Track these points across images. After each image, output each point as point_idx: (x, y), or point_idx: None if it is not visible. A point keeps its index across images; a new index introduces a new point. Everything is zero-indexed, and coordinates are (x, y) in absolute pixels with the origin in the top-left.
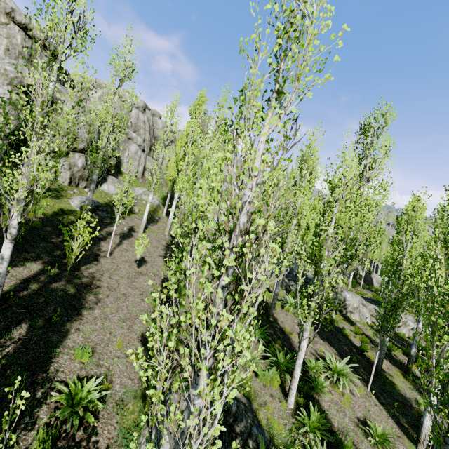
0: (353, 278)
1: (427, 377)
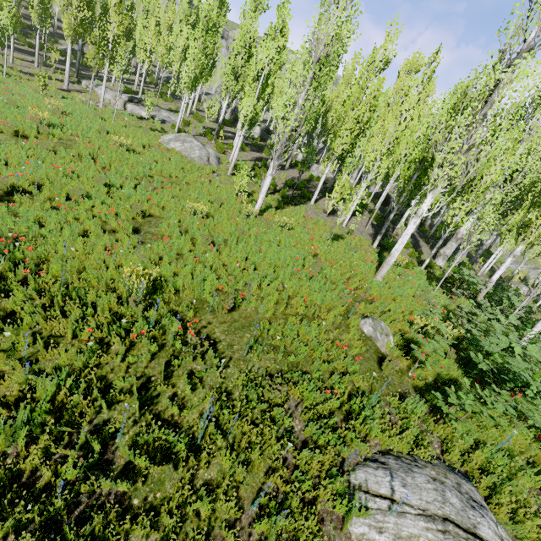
0: None
1: None
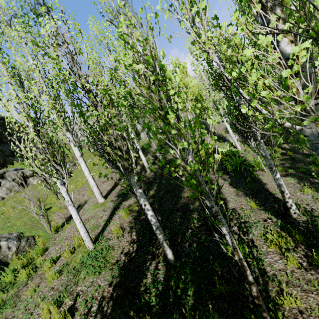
0: None
1: None
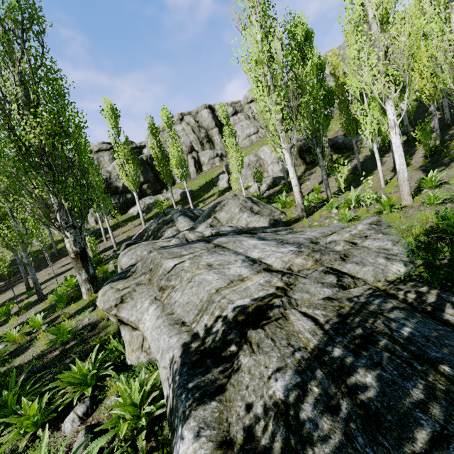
0: None
1: None
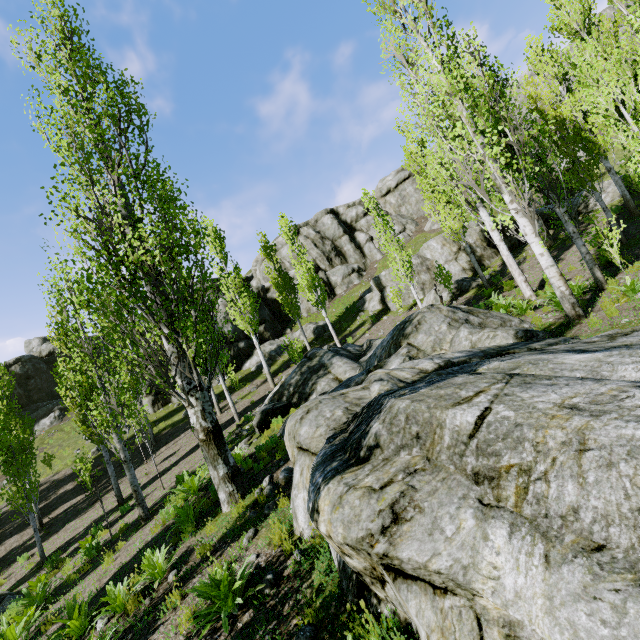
0: None
1: None
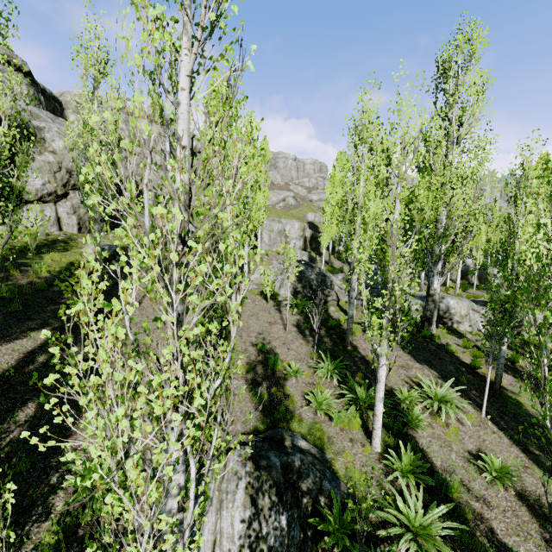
0: (463, 279)
1: (537, 394)
